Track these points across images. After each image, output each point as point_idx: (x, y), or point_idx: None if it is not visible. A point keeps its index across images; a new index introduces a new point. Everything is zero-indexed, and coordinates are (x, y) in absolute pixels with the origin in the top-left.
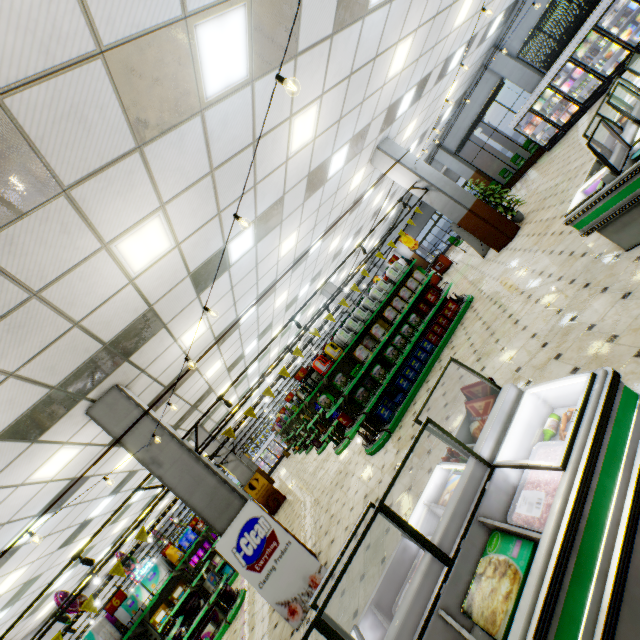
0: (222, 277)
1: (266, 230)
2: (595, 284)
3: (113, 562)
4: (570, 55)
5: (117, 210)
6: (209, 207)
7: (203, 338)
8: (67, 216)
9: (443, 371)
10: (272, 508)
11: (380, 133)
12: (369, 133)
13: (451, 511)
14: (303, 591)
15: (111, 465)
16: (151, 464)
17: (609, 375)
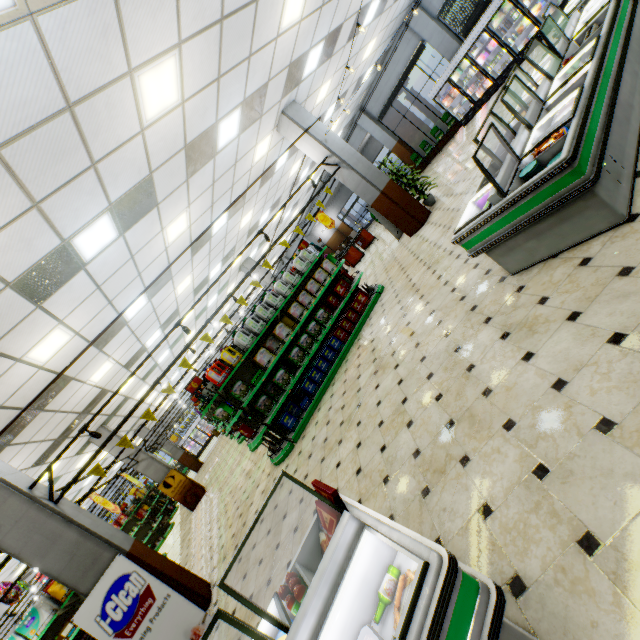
0: (75, 278)
1: (134, 216)
2: (481, 309)
3: (16, 574)
4: (486, 24)
5: None
6: (11, 199)
7: (69, 347)
8: None
9: (269, 496)
10: (191, 504)
11: (284, 95)
12: (268, 95)
13: None
14: None
15: None
16: None
17: (443, 572)
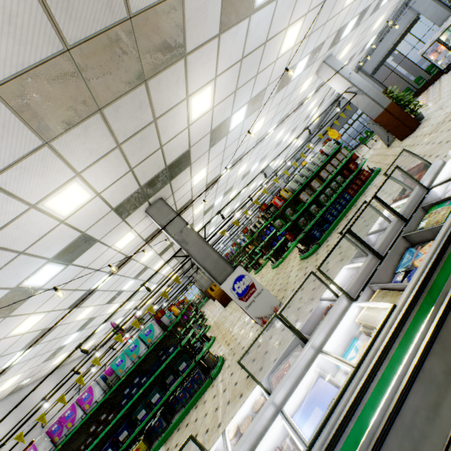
0: (223, 139)
1: (251, 111)
2: None
3: None
4: None
5: (198, 75)
6: (233, 85)
7: (201, 182)
8: (181, 73)
9: (399, 154)
10: (224, 303)
11: (328, 50)
12: (322, 49)
13: (406, 205)
14: (270, 313)
15: (141, 256)
16: (182, 243)
17: None
